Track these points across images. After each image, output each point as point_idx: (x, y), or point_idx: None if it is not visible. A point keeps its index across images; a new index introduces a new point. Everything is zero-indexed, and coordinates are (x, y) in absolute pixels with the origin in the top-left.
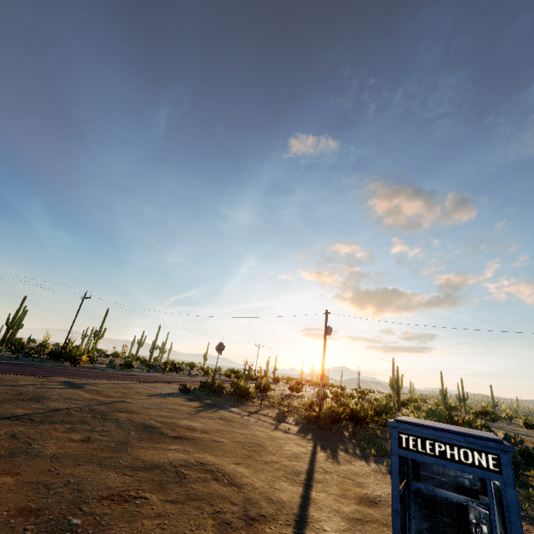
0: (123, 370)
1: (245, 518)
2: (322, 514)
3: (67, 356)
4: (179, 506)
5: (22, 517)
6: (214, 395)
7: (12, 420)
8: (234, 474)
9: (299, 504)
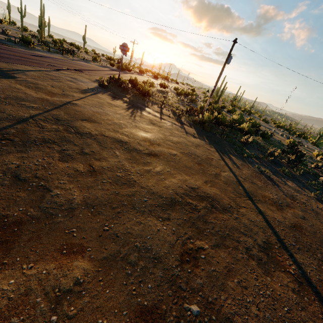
0: (24, 46)
1: (261, 249)
2: (279, 228)
3: None
4: (226, 250)
5: None
6: (123, 91)
7: None
8: (216, 197)
9: (265, 221)
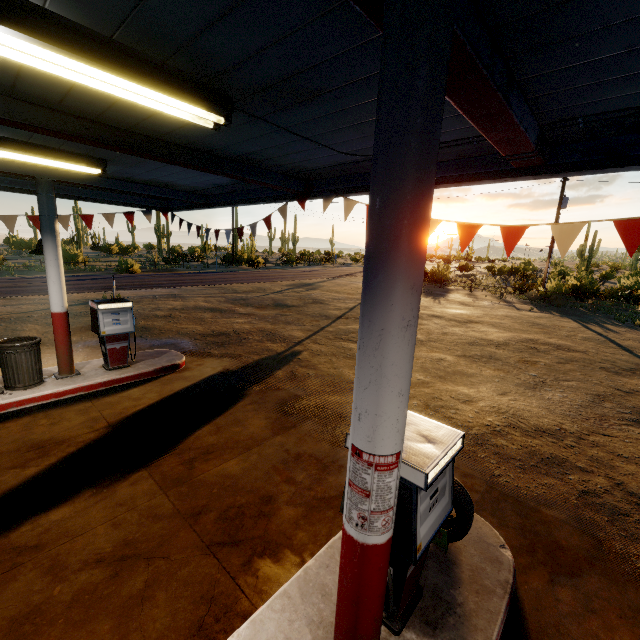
0: (289, 267)
1: (624, 370)
2: None
3: (240, 260)
4: (571, 365)
5: (501, 373)
6: None
7: (346, 319)
8: (564, 345)
9: None
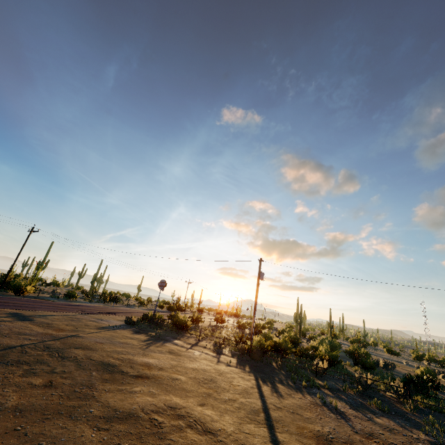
0: (66, 299)
1: None
2: None
3: (10, 285)
4: None
5: None
6: (155, 326)
7: None
8: (204, 418)
9: None
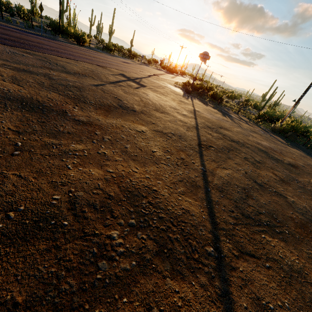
0: (108, 53)
1: None
2: None
3: (66, 32)
4: None
5: None
6: (200, 96)
7: (208, 150)
8: None
9: None
